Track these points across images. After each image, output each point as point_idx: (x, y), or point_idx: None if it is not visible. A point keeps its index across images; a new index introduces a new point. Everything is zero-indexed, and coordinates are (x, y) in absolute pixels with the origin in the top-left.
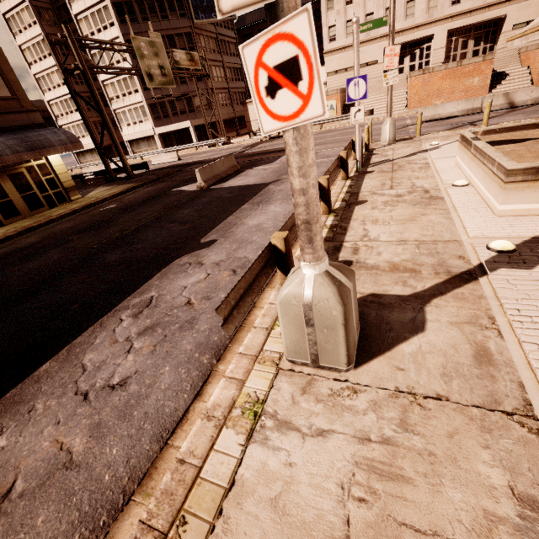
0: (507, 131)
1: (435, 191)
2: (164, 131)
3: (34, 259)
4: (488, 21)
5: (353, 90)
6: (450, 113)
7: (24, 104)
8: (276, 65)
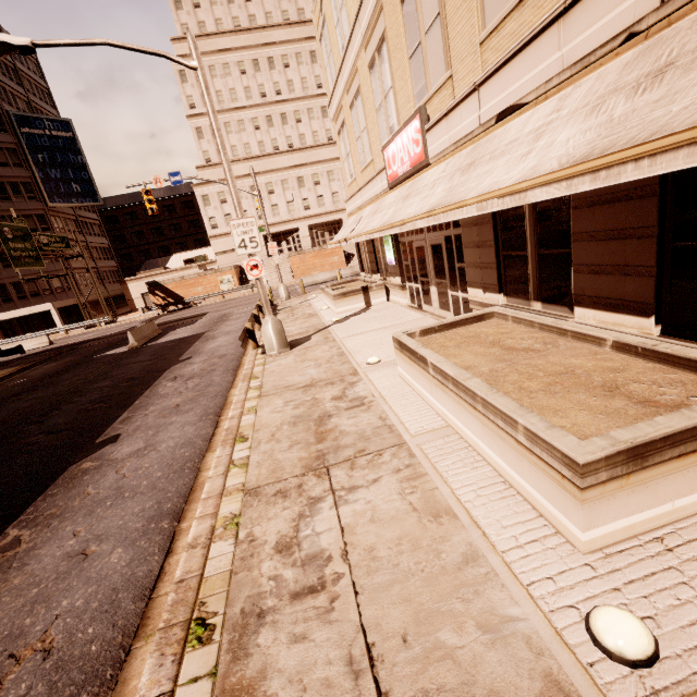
0: (341, 284)
1: (314, 313)
2: (6, 318)
3: None
4: (333, 221)
5: None
6: (323, 279)
7: None
8: (252, 265)
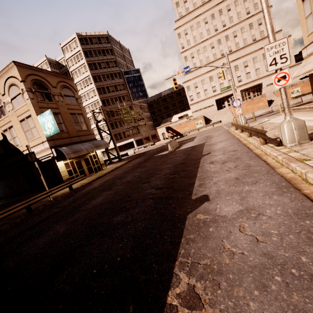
0: (298, 106)
1: None
2: (120, 144)
3: (127, 176)
4: (255, 85)
5: (235, 104)
6: (260, 114)
7: (90, 132)
8: (280, 77)
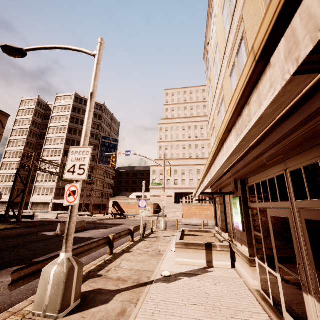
0: (196, 231)
1: (163, 251)
2: (58, 202)
3: None
4: None
5: (141, 203)
6: (196, 223)
7: None
8: (72, 190)
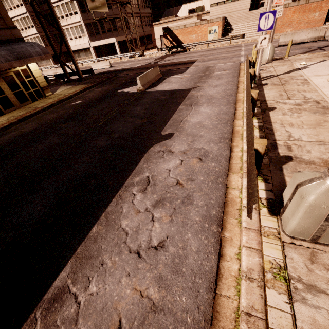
0: None
1: (324, 102)
2: (97, 45)
3: (41, 142)
4: None
5: (263, 22)
6: (302, 39)
7: (7, 22)
8: None
